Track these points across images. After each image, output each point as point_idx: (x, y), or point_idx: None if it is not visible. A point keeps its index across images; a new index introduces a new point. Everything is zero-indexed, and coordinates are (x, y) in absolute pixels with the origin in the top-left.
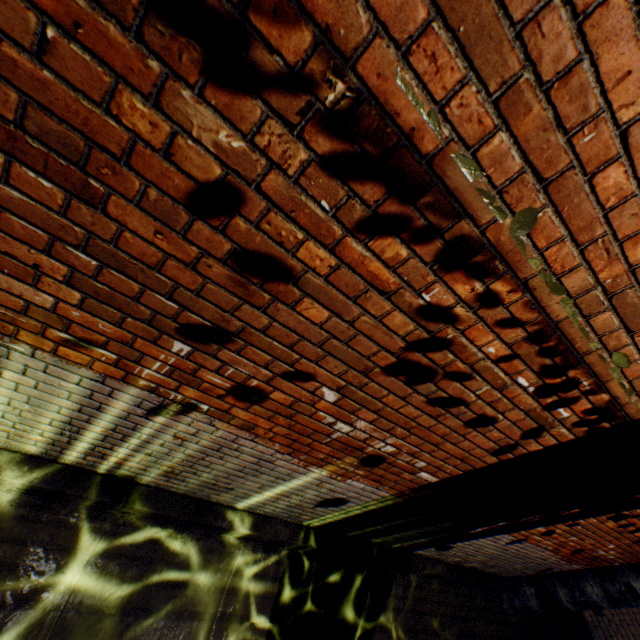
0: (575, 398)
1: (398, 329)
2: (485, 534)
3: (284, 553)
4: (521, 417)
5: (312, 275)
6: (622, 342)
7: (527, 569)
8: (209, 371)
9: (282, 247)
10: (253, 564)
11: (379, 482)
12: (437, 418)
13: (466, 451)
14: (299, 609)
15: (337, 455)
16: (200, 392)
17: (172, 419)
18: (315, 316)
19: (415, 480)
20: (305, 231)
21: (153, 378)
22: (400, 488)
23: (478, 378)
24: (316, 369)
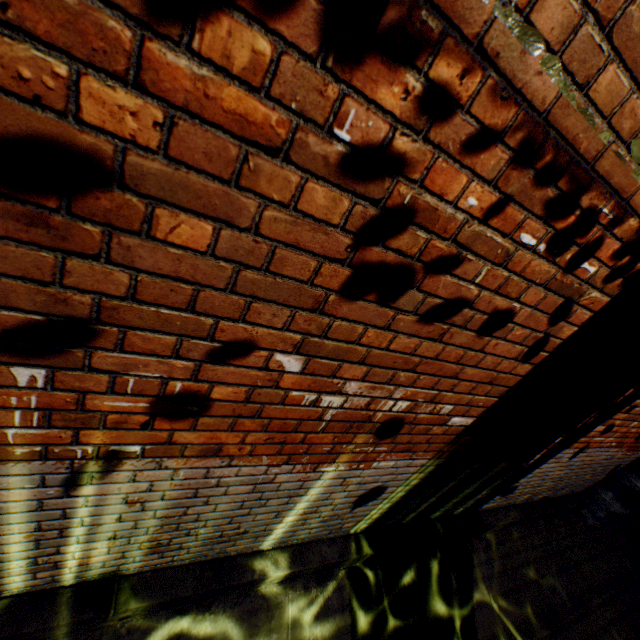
0: (598, 240)
1: (329, 215)
2: (545, 458)
3: (342, 575)
4: (541, 296)
5: (139, 156)
6: (639, 119)
7: (597, 476)
8: (101, 395)
9: (46, 109)
10: (311, 604)
11: (410, 451)
12: (441, 339)
13: (492, 370)
14: (383, 629)
15: (345, 439)
16: (113, 431)
17: (105, 483)
18: (194, 239)
19: (449, 431)
20: (62, 53)
21: (29, 438)
22: (436, 447)
23: (470, 257)
24: (249, 330)
